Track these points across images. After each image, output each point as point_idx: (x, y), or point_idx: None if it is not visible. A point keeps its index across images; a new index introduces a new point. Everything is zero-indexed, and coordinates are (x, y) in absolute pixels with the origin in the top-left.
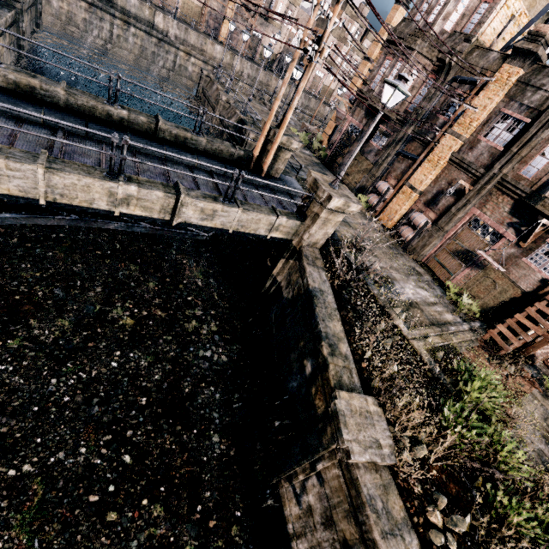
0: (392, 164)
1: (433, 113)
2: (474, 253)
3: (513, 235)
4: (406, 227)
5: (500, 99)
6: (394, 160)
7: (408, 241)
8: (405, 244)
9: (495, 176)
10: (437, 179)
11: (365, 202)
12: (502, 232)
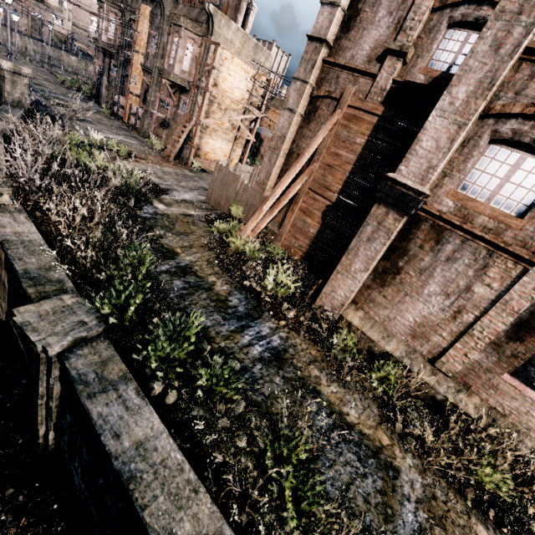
0: (124, 84)
1: (129, 43)
2: (165, 120)
3: (172, 101)
4: (133, 118)
5: (149, 26)
6: (123, 81)
7: (134, 125)
8: (133, 128)
9: (155, 69)
10: (143, 84)
11: (115, 113)
12: (168, 100)
